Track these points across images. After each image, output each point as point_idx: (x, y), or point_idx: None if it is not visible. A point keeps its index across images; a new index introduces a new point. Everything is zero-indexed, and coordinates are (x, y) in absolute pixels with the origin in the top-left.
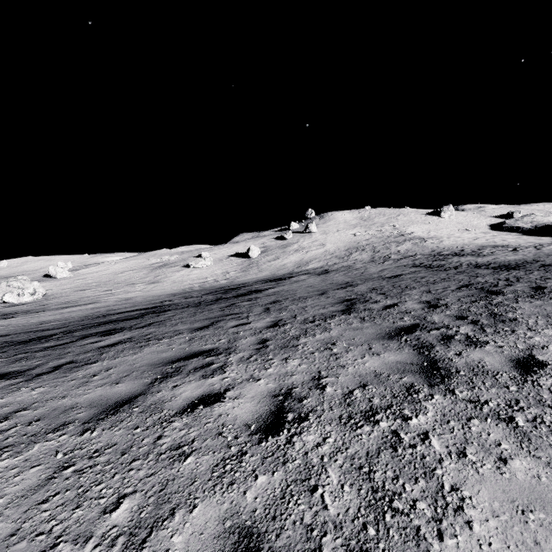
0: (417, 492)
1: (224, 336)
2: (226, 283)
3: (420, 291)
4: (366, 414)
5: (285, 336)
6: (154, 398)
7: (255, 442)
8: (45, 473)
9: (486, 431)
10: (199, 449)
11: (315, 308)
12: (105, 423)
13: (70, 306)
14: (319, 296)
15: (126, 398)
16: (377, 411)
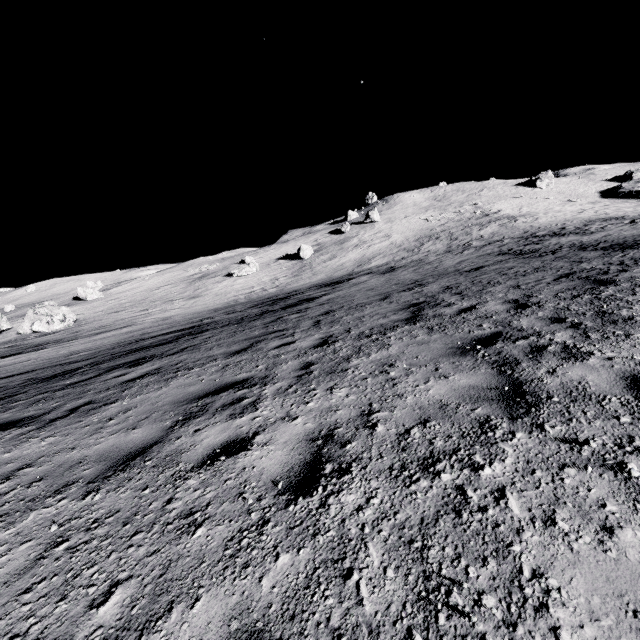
0: (484, 579)
1: (263, 361)
2: (275, 292)
3: (506, 286)
4: (425, 462)
5: (333, 358)
6: (171, 448)
7: (282, 505)
8: (34, 552)
9: (584, 485)
10: (213, 517)
11: (373, 318)
12: (111, 483)
13: (104, 331)
14: (380, 301)
15: (140, 448)
16: (439, 458)
